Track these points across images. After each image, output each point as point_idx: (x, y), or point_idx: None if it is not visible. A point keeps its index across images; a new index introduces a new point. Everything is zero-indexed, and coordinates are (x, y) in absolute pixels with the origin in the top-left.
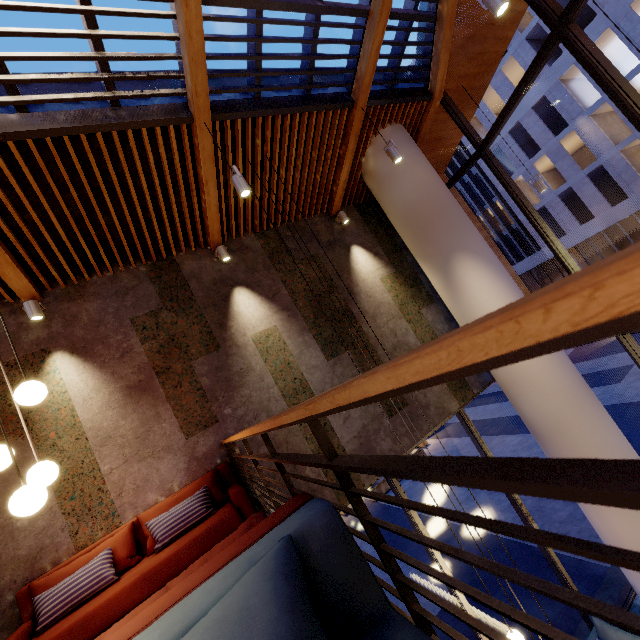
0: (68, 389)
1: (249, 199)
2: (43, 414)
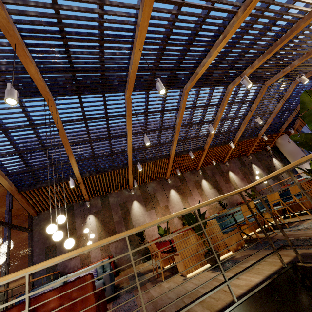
0: (233, 177)
1: (256, 147)
2: (231, 180)
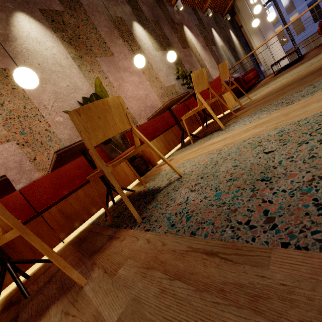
0: (191, 39)
1: None
2: (190, 44)
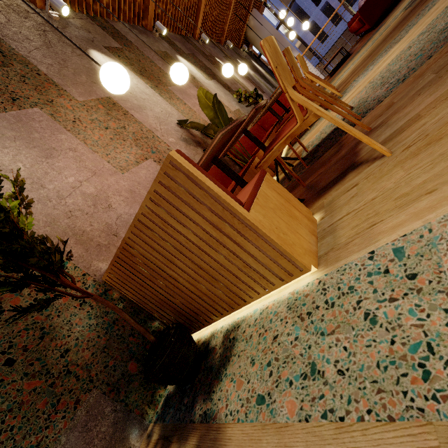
0: None
1: (231, 23)
2: None
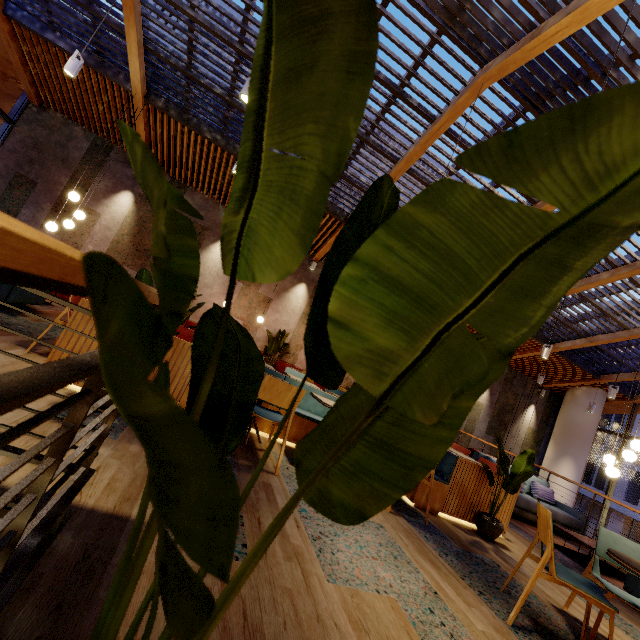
0: None
1: (525, 362)
2: None
